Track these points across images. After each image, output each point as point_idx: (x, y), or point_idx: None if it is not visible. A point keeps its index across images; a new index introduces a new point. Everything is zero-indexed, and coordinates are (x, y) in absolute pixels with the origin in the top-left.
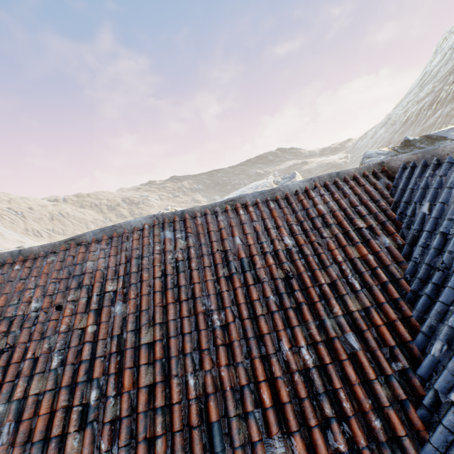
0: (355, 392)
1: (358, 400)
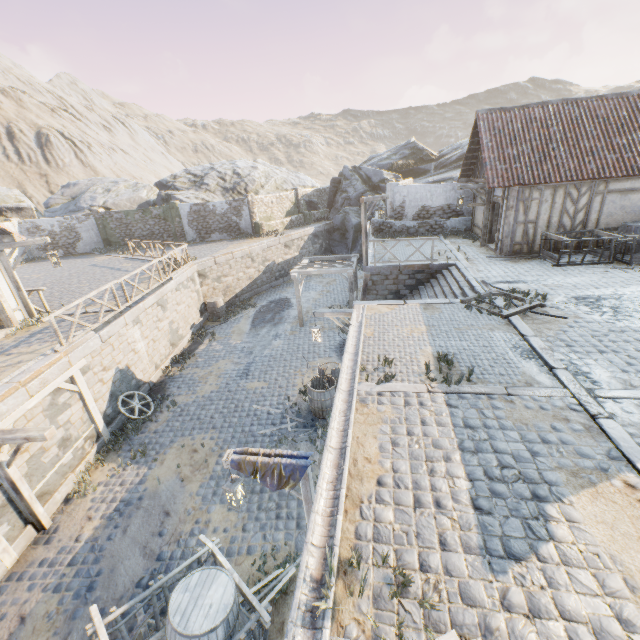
0: (636, 149)
1: (636, 150)
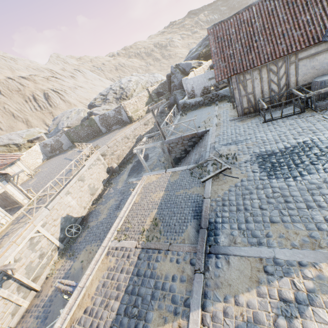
0: (317, 20)
1: (317, 21)
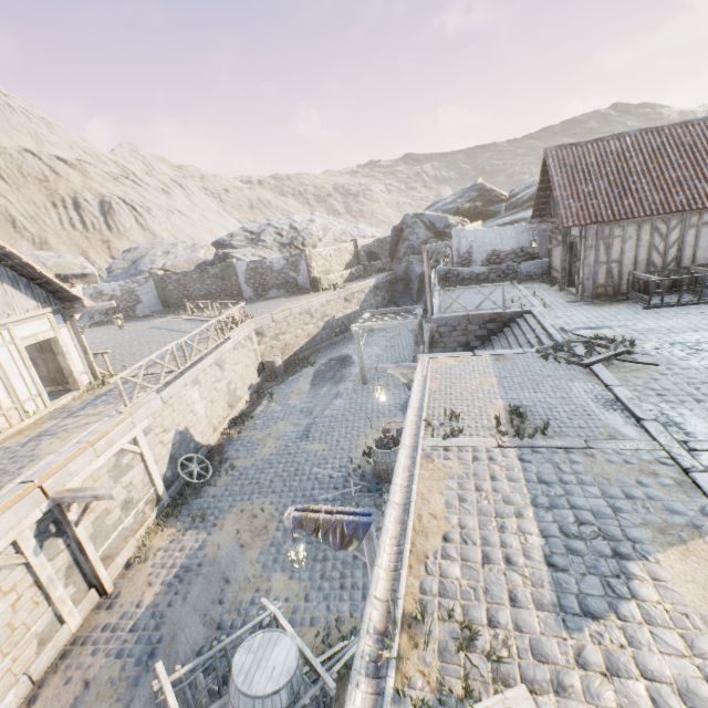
0: None
1: None
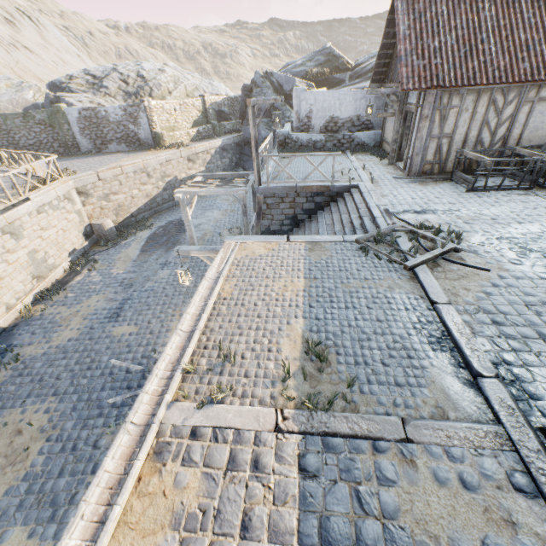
0: None
1: None
